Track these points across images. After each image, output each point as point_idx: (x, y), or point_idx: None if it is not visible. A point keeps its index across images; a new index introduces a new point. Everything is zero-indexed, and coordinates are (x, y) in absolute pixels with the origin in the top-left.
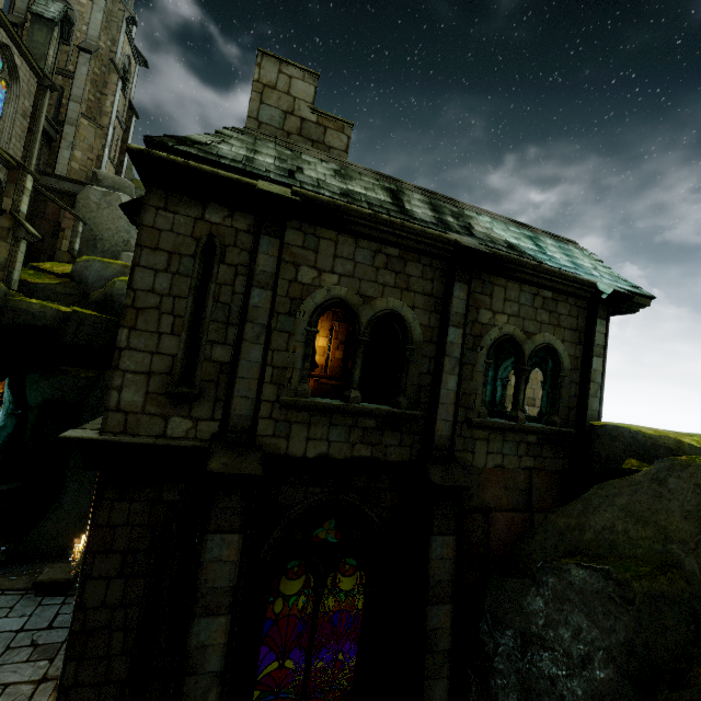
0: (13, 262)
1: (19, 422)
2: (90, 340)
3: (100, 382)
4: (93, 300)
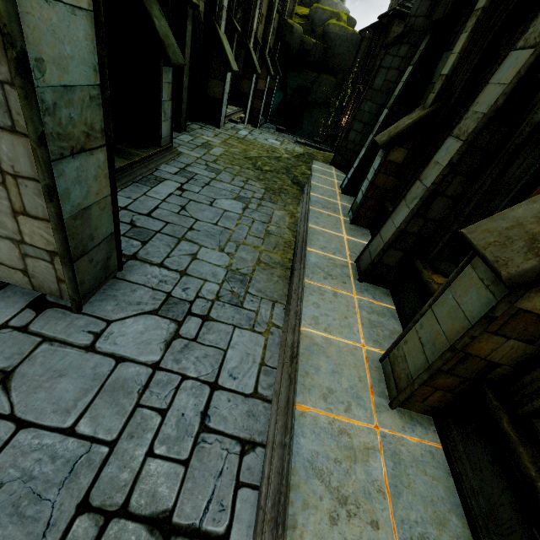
0: (293, 12)
1: (284, 95)
2: (317, 58)
3: (318, 80)
4: (318, 35)
